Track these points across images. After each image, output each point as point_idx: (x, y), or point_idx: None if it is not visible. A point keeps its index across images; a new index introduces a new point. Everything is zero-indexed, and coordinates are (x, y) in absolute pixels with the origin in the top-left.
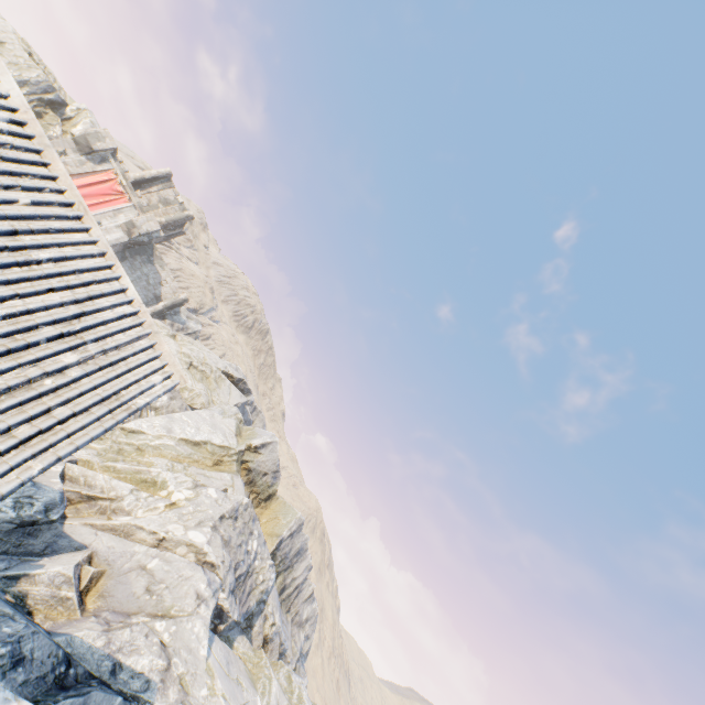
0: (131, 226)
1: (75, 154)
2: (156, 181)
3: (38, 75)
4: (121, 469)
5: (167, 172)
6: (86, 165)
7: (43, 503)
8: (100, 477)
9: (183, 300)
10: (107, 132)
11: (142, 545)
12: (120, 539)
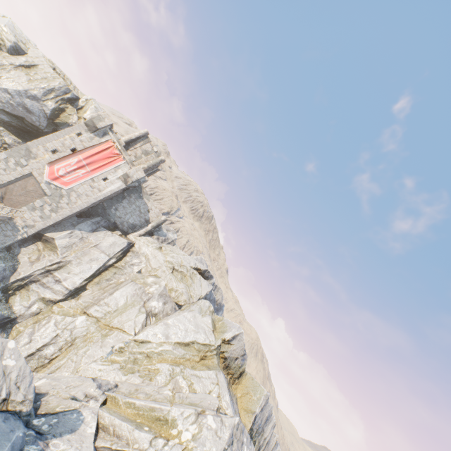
0: (126, 177)
1: (87, 133)
2: (139, 139)
3: (59, 83)
4: (139, 406)
5: (145, 132)
6: (94, 139)
7: None
8: (125, 427)
9: (163, 220)
10: (105, 114)
11: None
12: None
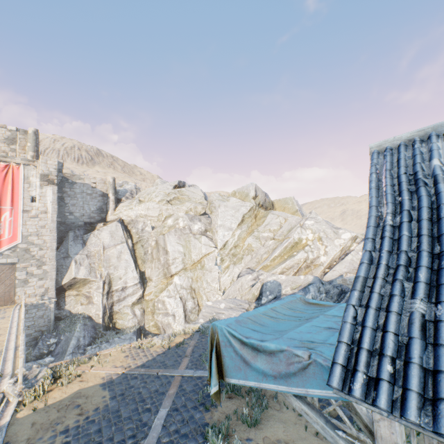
0: (45, 178)
1: None
2: None
3: None
4: (278, 254)
5: None
6: None
7: (320, 284)
8: (289, 262)
9: (113, 181)
10: None
11: (348, 256)
12: (340, 263)
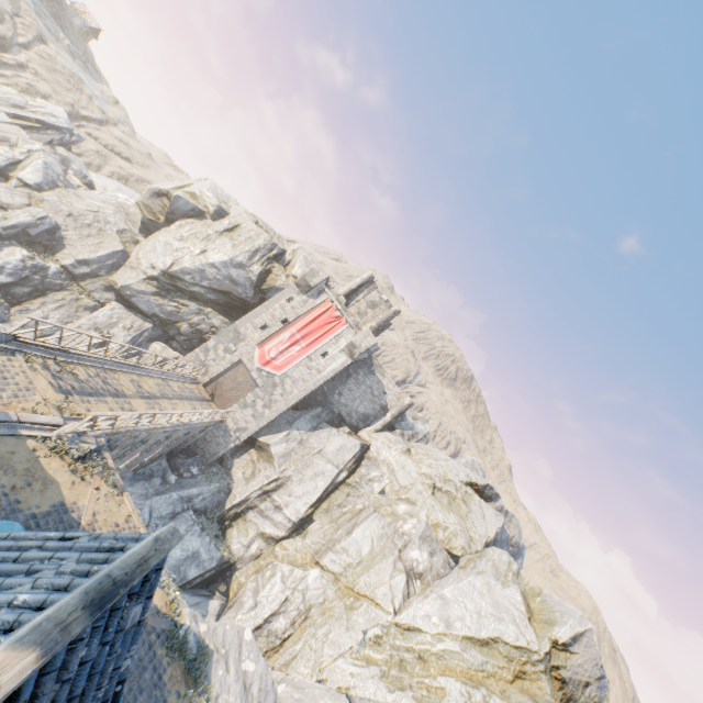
0: (351, 347)
1: (298, 296)
2: (361, 287)
3: (264, 239)
4: None
5: (369, 275)
6: (307, 303)
7: None
8: None
9: (408, 405)
10: (318, 266)
11: None
12: None
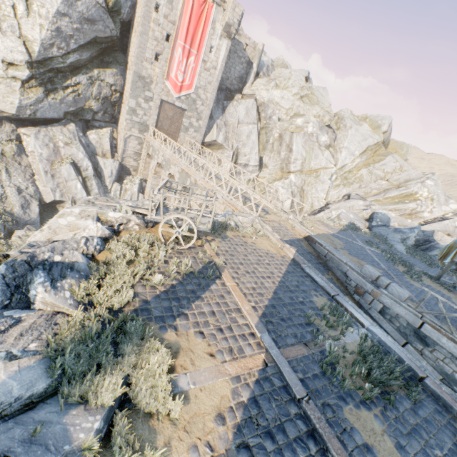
0: (227, 29)
1: None
2: None
3: None
4: (393, 196)
5: None
6: (173, 1)
7: (419, 230)
8: (400, 206)
9: (262, 50)
10: None
11: (446, 221)
12: (437, 223)
